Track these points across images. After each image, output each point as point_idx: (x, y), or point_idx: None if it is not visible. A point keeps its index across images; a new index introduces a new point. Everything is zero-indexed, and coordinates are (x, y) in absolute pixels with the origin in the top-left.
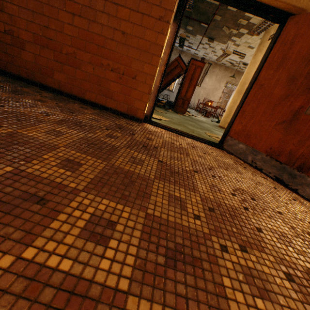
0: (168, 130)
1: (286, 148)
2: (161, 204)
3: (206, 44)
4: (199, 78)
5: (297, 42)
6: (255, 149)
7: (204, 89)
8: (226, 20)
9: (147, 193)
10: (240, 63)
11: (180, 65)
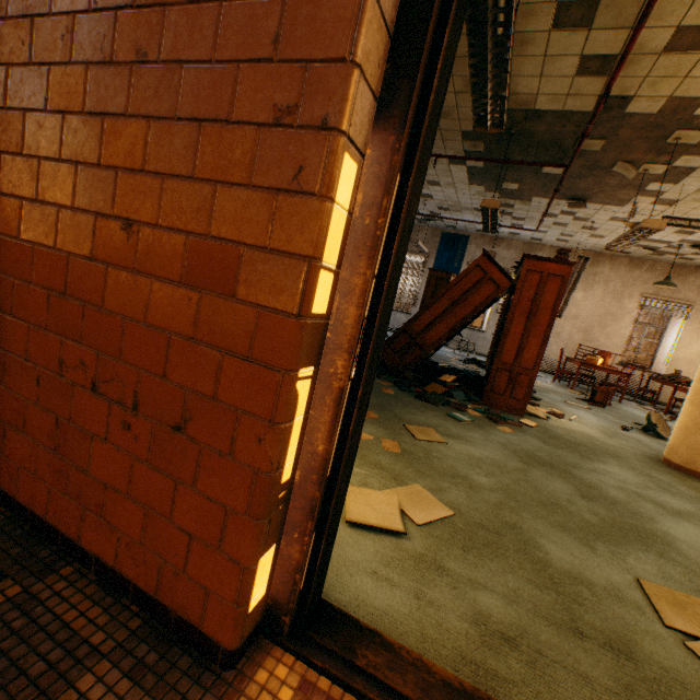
0: None
1: None
2: None
3: (562, 215)
4: (557, 306)
5: None
6: None
7: (574, 318)
8: (622, 144)
9: None
10: (682, 244)
11: (491, 277)
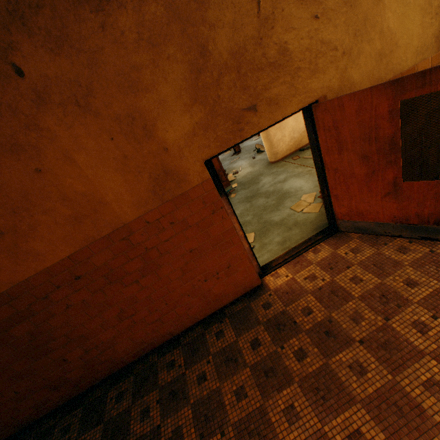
0: (285, 263)
1: (411, 213)
2: (435, 406)
3: None
4: None
5: (342, 127)
6: (378, 223)
7: None
8: None
9: (415, 404)
10: None
11: None
